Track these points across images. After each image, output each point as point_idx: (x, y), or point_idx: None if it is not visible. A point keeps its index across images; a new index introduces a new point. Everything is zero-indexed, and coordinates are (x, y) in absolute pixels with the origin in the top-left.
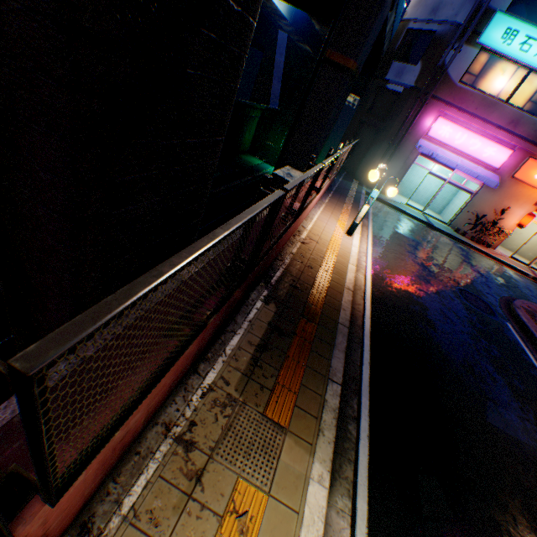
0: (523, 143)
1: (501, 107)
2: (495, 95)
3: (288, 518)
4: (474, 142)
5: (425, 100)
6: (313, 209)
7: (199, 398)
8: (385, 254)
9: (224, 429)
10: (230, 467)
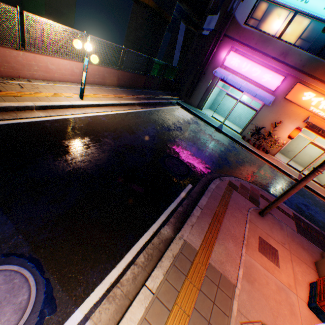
0: (291, 70)
1: (274, 42)
2: (272, 34)
3: None
4: (256, 70)
5: (219, 37)
6: (74, 83)
7: None
8: (116, 120)
9: None
10: None
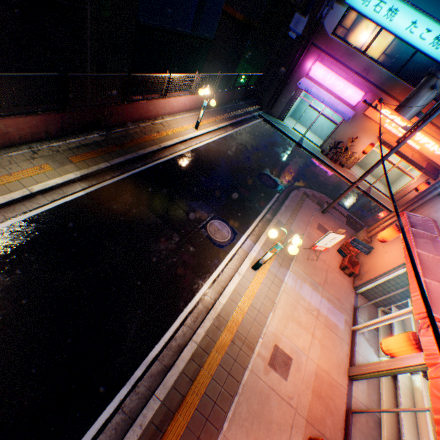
0: (372, 87)
1: (358, 57)
2: (359, 47)
3: (57, 175)
4: (339, 83)
5: (306, 47)
6: (184, 113)
7: (46, 147)
8: (221, 146)
9: (50, 155)
10: (46, 161)
